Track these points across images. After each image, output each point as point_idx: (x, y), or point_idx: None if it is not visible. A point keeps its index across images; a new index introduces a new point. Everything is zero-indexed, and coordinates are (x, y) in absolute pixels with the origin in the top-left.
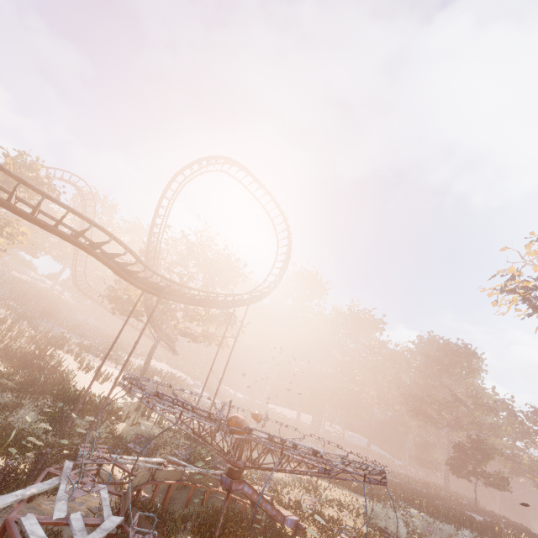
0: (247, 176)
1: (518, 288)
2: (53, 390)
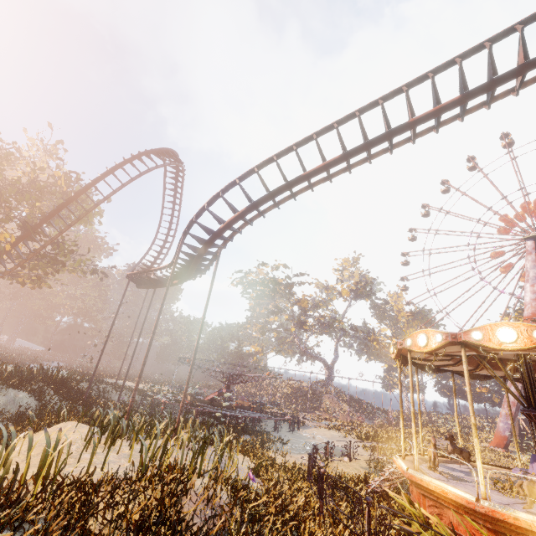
0: (176, 170)
1: (247, 282)
2: (33, 374)
